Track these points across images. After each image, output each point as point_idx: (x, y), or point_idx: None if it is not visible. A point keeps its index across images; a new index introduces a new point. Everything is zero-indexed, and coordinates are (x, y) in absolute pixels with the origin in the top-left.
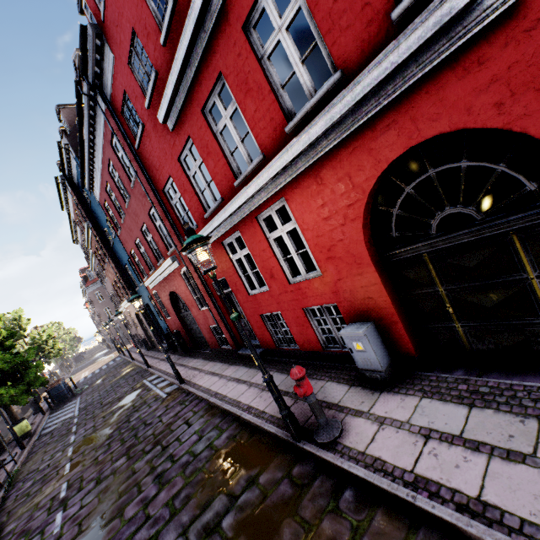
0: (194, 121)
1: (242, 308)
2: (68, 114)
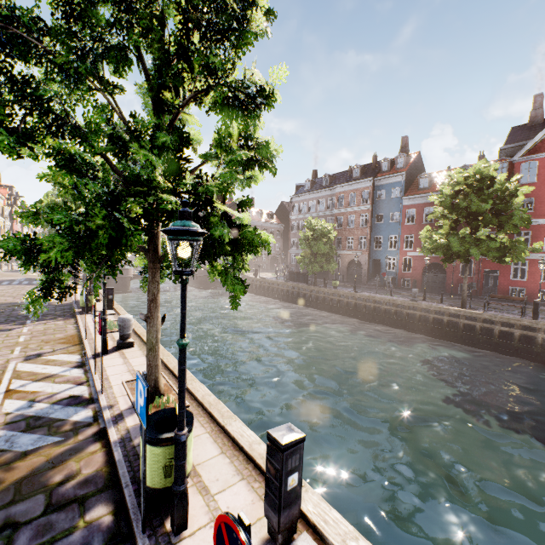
0: (538, 230)
1: (499, 282)
2: (407, 160)
